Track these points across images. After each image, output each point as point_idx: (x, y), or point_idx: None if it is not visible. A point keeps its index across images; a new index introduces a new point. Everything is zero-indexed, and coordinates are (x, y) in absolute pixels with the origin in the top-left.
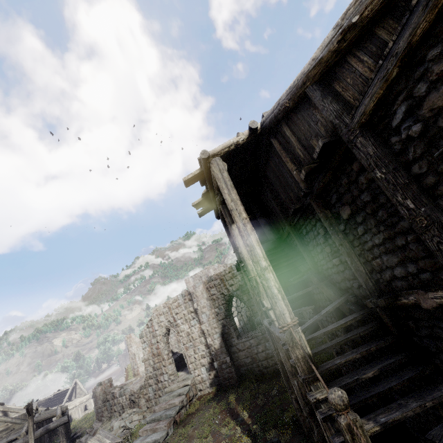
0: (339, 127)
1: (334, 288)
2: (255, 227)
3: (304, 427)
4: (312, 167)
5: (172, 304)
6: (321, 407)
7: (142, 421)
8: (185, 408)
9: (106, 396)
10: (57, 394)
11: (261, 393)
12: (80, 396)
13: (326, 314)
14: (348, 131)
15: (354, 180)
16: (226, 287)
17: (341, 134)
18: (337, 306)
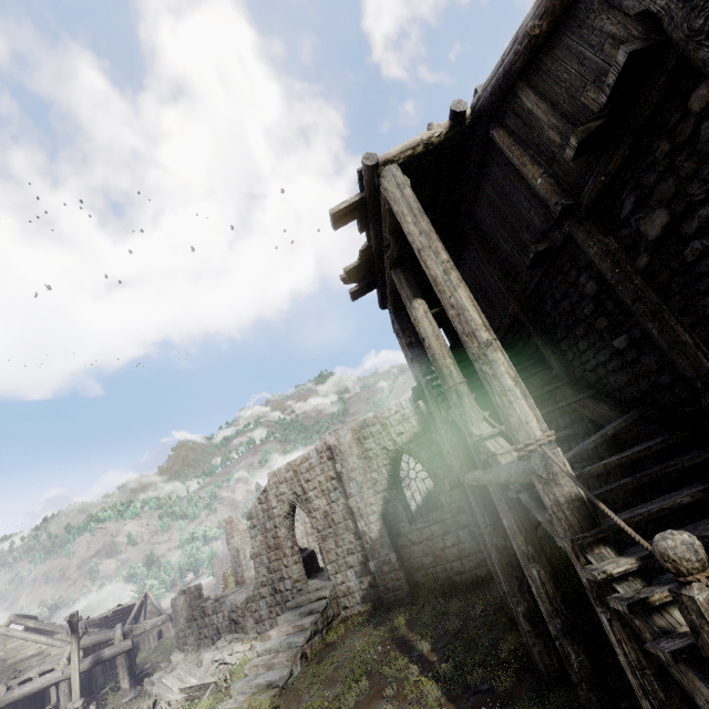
0: (666, 12)
1: (610, 401)
2: (445, 327)
3: (542, 665)
4: (593, 127)
5: (300, 466)
6: (617, 590)
7: (250, 654)
8: (321, 634)
9: (192, 613)
10: (118, 611)
11: (451, 614)
12: (152, 617)
13: (601, 440)
14: (691, 11)
15: (688, 138)
16: (391, 437)
17: (670, 28)
18: (622, 425)
